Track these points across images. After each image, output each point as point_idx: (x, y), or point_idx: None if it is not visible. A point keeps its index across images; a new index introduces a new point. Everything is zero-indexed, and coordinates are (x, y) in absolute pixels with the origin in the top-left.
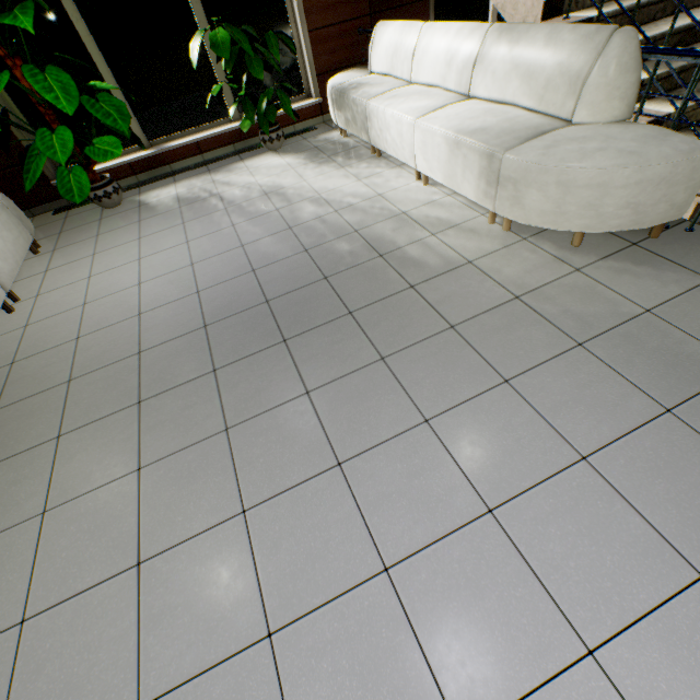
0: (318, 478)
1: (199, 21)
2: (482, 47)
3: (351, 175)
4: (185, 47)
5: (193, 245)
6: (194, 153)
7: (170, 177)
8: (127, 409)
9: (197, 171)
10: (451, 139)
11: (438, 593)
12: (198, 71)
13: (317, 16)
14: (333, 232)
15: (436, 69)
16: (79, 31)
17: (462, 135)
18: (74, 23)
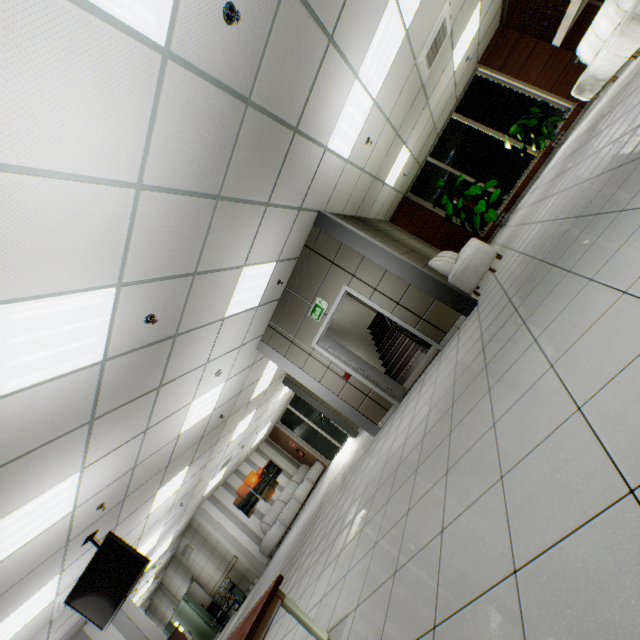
0: (597, 138)
1: (502, 139)
2: (613, 1)
3: (602, 100)
4: (502, 152)
5: (541, 185)
6: (527, 183)
7: (522, 199)
8: (538, 204)
9: (532, 185)
10: (618, 35)
11: (631, 104)
12: (511, 154)
13: (548, 84)
14: (595, 117)
15: (607, 27)
16: (469, 181)
17: (619, 29)
18: (467, 180)
